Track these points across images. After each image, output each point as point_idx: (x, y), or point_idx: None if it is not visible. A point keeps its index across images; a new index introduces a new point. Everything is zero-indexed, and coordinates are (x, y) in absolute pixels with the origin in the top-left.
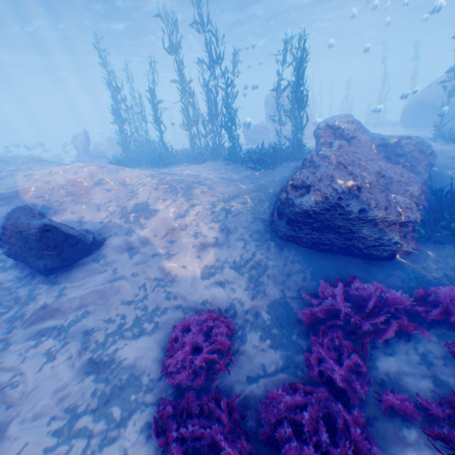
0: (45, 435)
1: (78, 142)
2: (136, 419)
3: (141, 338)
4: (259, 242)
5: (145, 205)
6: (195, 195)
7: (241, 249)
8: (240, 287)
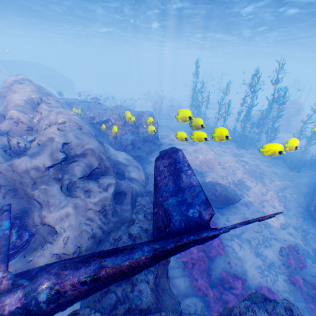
0: (256, 272)
1: (157, 105)
2: (279, 276)
3: (266, 247)
4: (301, 217)
5: (242, 181)
6: (264, 182)
7: (294, 219)
8: (297, 237)
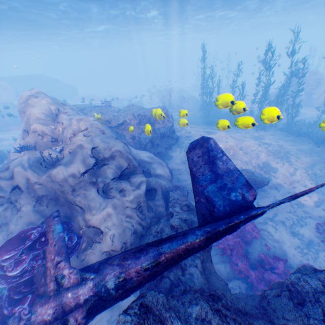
0: (294, 251)
1: (166, 99)
2: (319, 252)
3: (302, 226)
4: None
5: (267, 164)
6: (291, 162)
7: None
8: None
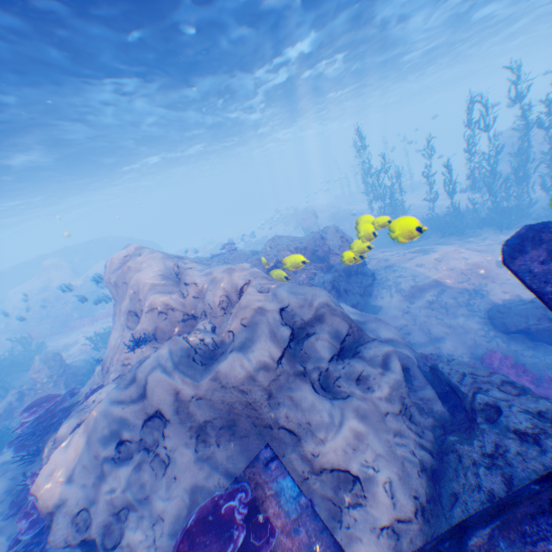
0: None
1: (311, 223)
2: None
3: None
4: None
5: None
6: None
7: None
8: None
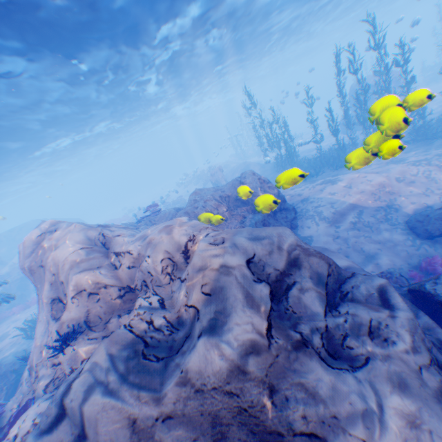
0: None
1: (219, 177)
2: None
3: None
4: None
5: None
6: None
7: None
8: None
